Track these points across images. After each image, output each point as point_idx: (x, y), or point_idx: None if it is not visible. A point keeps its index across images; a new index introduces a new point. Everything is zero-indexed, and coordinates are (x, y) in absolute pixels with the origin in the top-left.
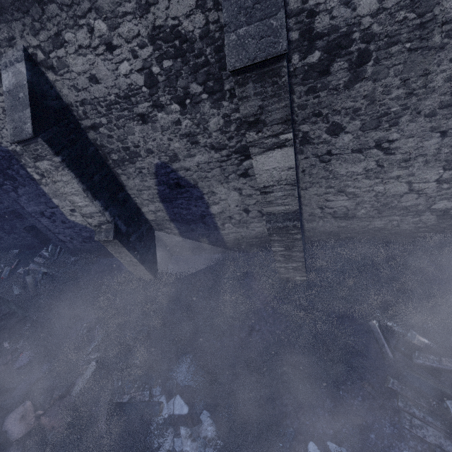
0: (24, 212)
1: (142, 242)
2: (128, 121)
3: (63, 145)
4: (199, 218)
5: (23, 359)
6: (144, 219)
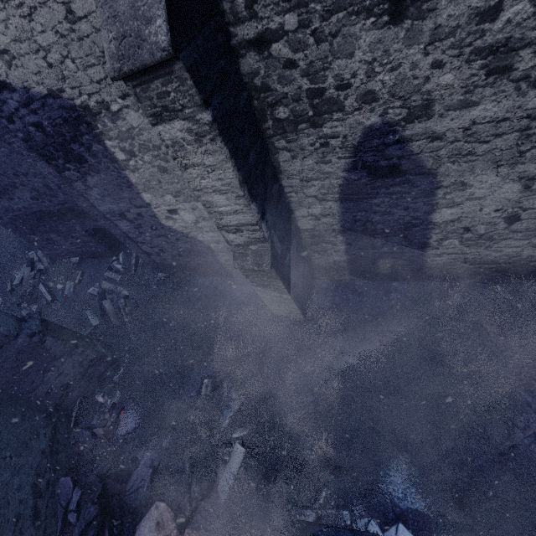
0: (94, 213)
1: (293, 266)
2: (354, 17)
3: (212, 83)
4: (399, 229)
5: (128, 422)
6: (294, 229)
